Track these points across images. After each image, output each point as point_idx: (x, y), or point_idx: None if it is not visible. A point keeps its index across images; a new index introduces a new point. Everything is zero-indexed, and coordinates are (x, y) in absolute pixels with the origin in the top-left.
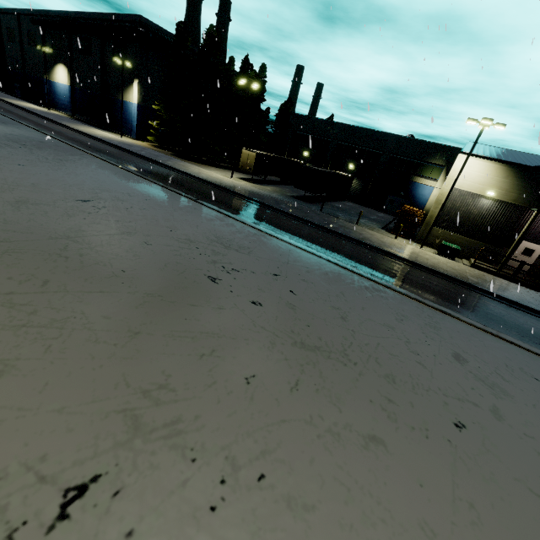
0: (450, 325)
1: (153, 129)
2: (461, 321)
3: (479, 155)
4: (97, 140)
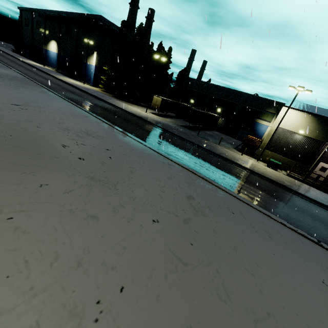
0: (202, 184)
1: (103, 81)
2: (212, 184)
3: (295, 108)
4: (69, 85)
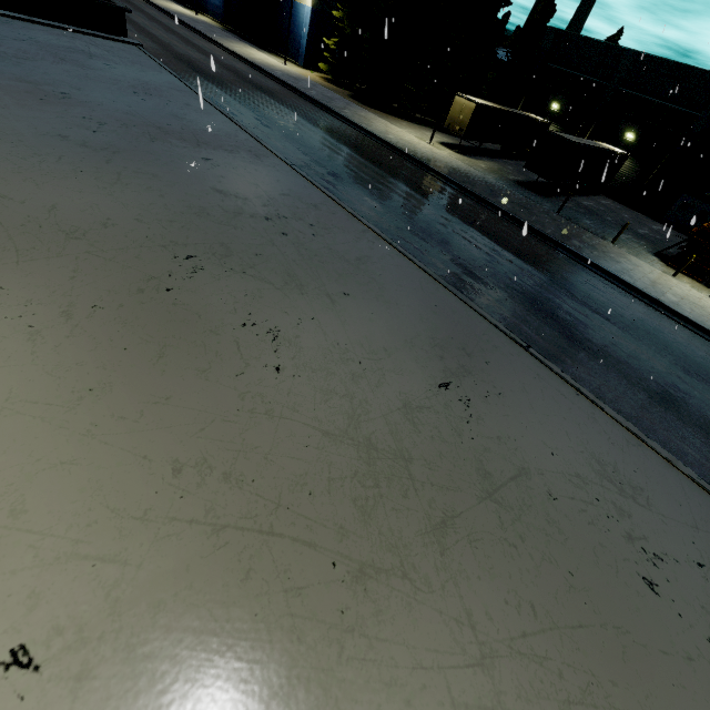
0: None
1: (328, 51)
2: None
3: None
4: (256, 69)
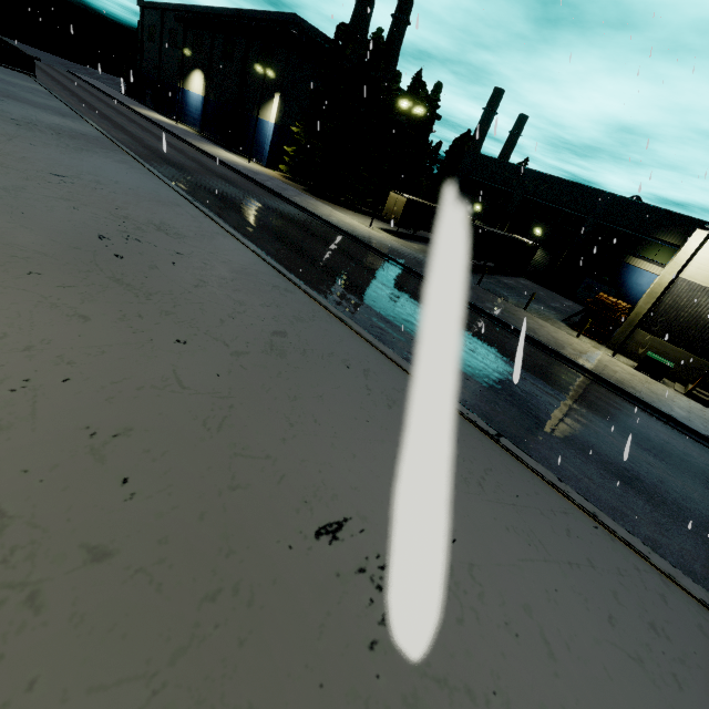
0: (328, 326)
1: (289, 156)
2: (351, 329)
3: None
4: (220, 163)
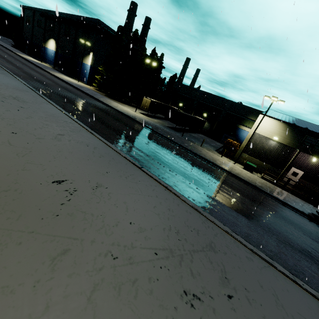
0: (85, 134)
1: (97, 80)
2: (95, 136)
3: (271, 116)
4: (63, 81)
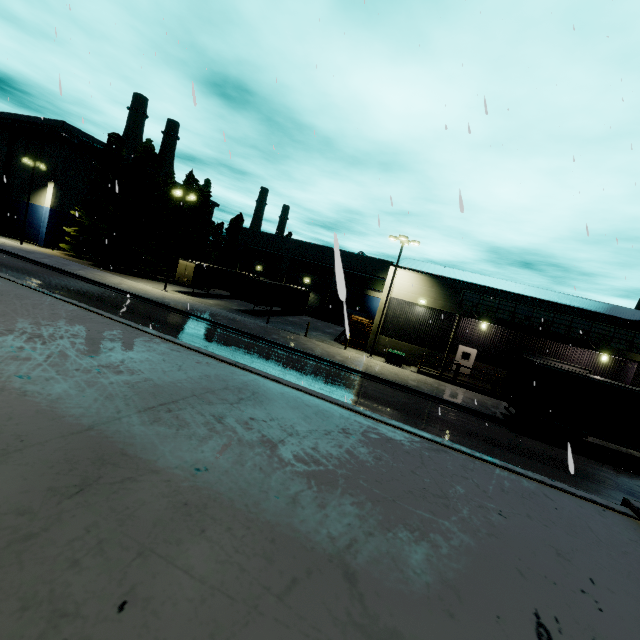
0: None
1: (71, 237)
2: None
3: (407, 268)
4: None
